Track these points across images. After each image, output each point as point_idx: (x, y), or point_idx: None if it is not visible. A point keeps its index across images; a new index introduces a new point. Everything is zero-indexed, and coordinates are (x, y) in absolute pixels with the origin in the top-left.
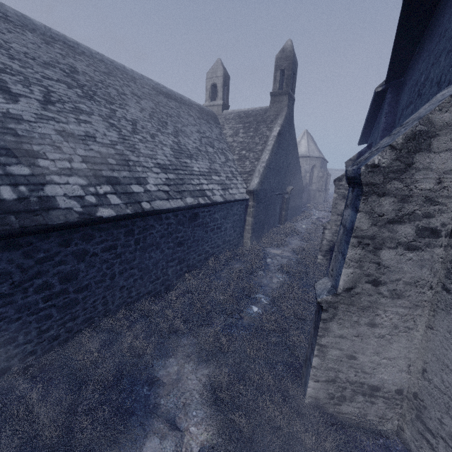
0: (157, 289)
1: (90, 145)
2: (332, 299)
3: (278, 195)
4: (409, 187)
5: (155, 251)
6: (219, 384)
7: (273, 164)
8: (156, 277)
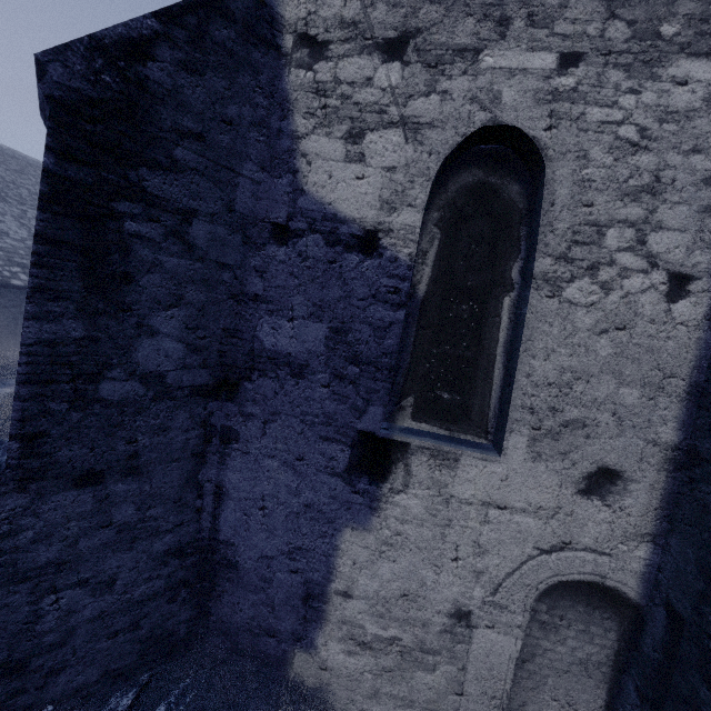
0: None
1: (5, 239)
2: None
3: None
4: None
5: None
6: None
7: None
8: None
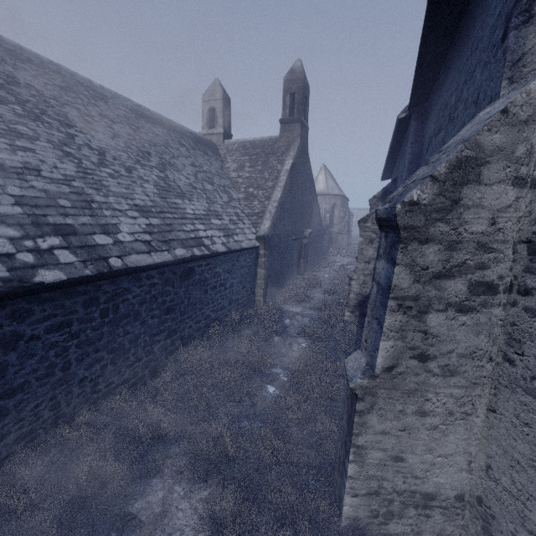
0: (138, 375)
1: (29, 180)
2: (368, 384)
3: (295, 241)
4: (457, 230)
5: (132, 324)
6: (223, 513)
7: (287, 203)
8: (136, 359)
